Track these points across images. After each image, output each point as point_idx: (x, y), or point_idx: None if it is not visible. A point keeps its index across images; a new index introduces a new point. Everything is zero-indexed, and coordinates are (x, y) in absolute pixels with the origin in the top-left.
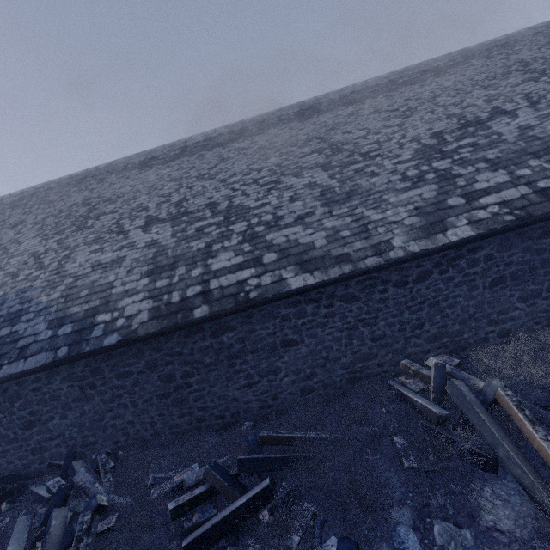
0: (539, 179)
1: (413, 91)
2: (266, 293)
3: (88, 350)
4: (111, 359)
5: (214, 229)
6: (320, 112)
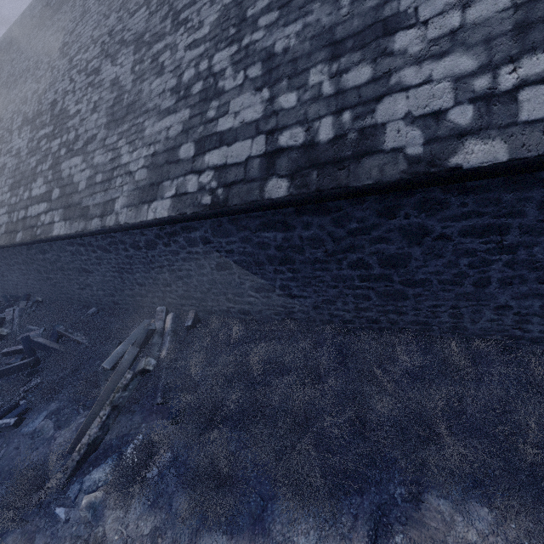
0: (291, 123)
1: None
2: (43, 233)
3: None
4: (5, 253)
5: (44, 143)
6: None
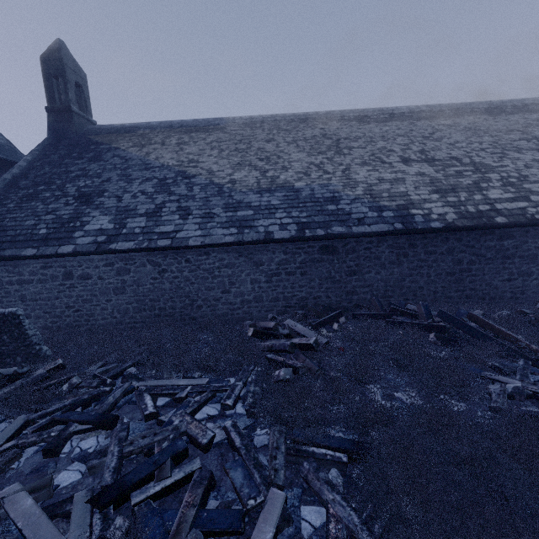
0: None
1: None
2: None
3: (421, 227)
4: (425, 239)
5: (471, 174)
6: (507, 112)
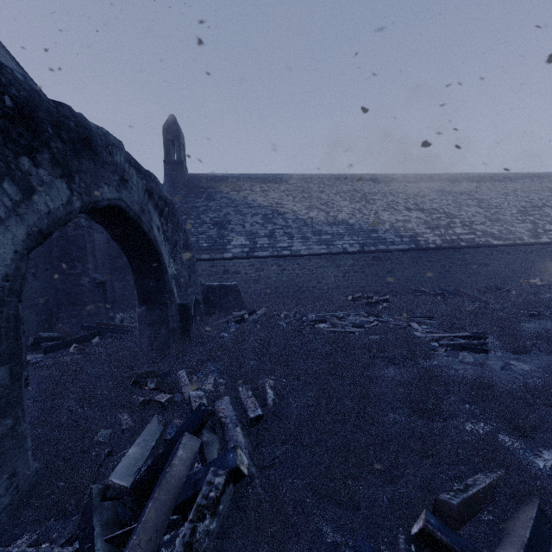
0: None
1: (503, 185)
2: (485, 243)
3: (425, 247)
4: (426, 254)
5: (445, 219)
6: (459, 181)
